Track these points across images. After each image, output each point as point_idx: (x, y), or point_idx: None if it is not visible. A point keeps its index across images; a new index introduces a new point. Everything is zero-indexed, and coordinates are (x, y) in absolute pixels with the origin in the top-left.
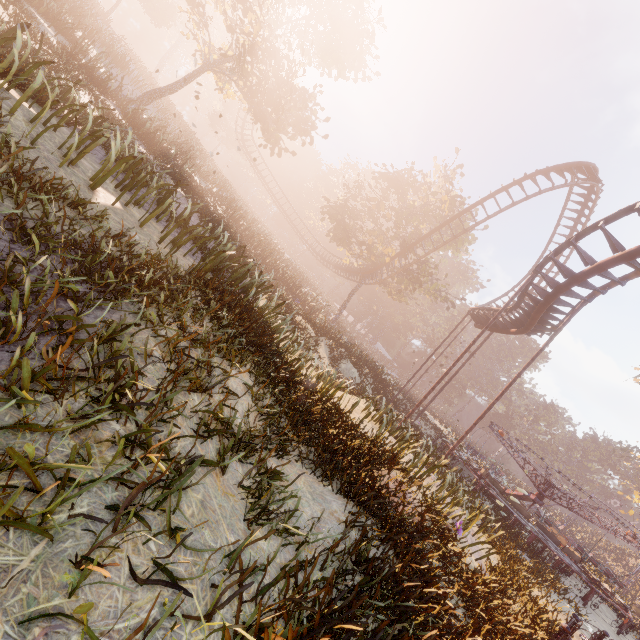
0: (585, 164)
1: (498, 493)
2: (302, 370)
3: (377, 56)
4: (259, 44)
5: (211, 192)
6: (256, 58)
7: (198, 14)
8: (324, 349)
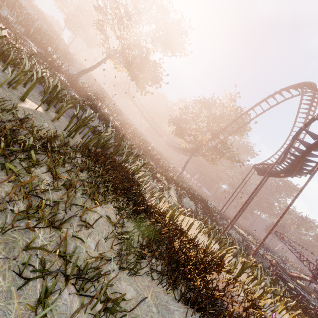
0: (308, 83)
1: (287, 277)
2: (160, 204)
3: (190, 43)
4: (131, 43)
5: (113, 116)
6: (130, 49)
7: (104, 35)
8: (173, 191)
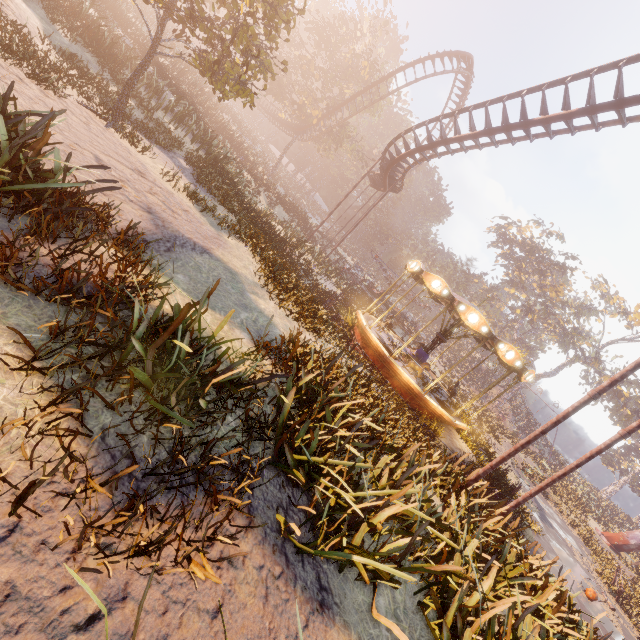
0: (462, 54)
1: (363, 285)
2: None
3: None
4: None
5: None
6: None
7: None
8: (263, 197)
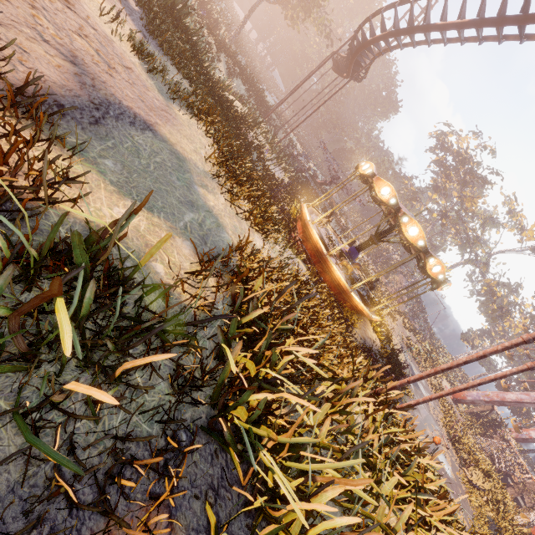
0: None
1: (308, 174)
2: None
3: None
4: None
5: None
6: None
7: None
8: (223, 65)
